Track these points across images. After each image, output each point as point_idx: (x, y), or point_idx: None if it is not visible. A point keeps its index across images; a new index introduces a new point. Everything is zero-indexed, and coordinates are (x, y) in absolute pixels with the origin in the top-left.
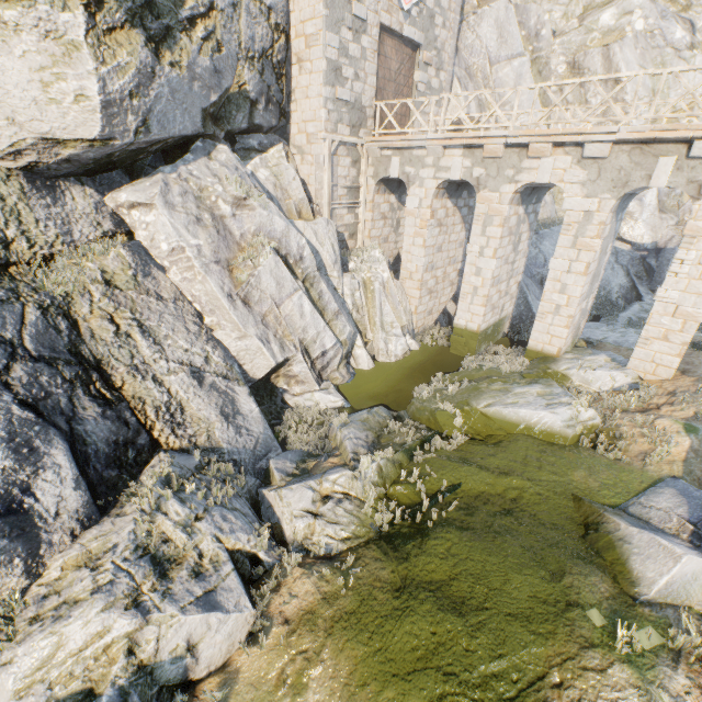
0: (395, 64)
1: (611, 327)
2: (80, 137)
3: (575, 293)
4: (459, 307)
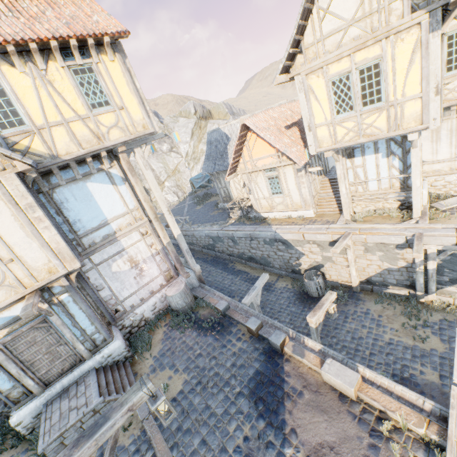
0: None
1: None
2: None
3: None
4: None
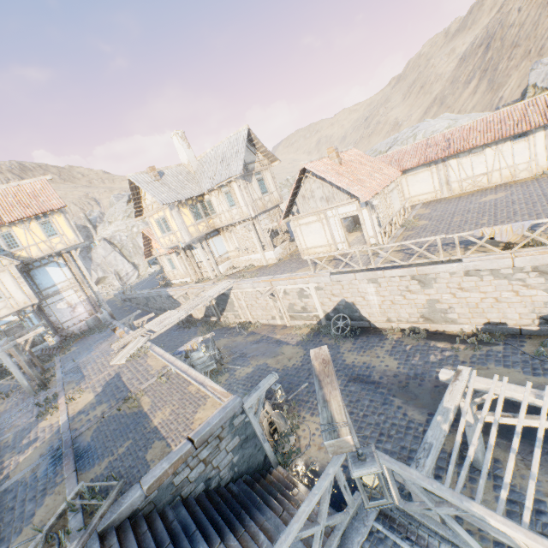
0: None
1: None
2: None
3: None
4: None
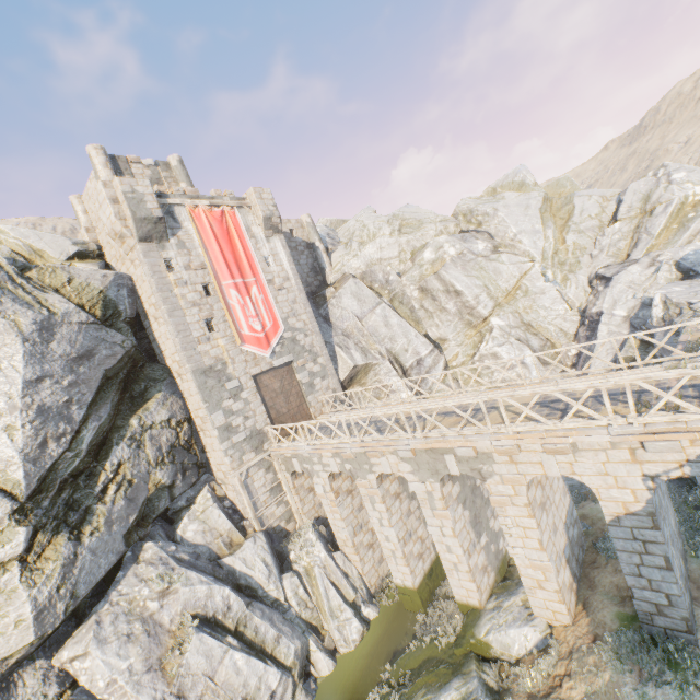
0: (277, 383)
1: None
2: (22, 646)
3: (458, 552)
4: (390, 568)
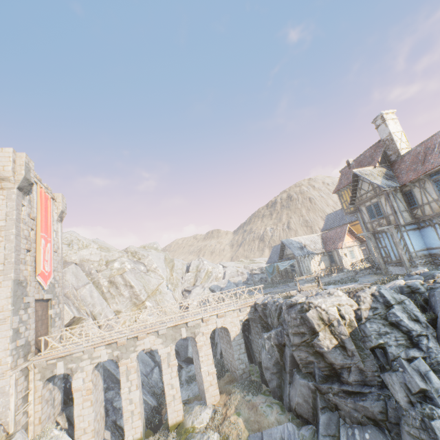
0: (41, 311)
1: (184, 388)
2: None
3: (177, 385)
4: (126, 429)
